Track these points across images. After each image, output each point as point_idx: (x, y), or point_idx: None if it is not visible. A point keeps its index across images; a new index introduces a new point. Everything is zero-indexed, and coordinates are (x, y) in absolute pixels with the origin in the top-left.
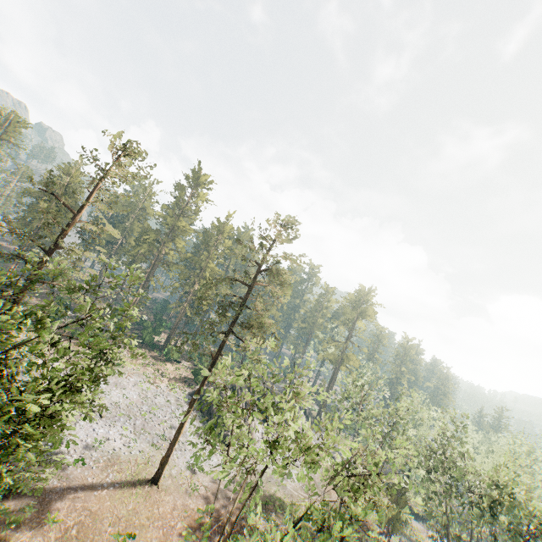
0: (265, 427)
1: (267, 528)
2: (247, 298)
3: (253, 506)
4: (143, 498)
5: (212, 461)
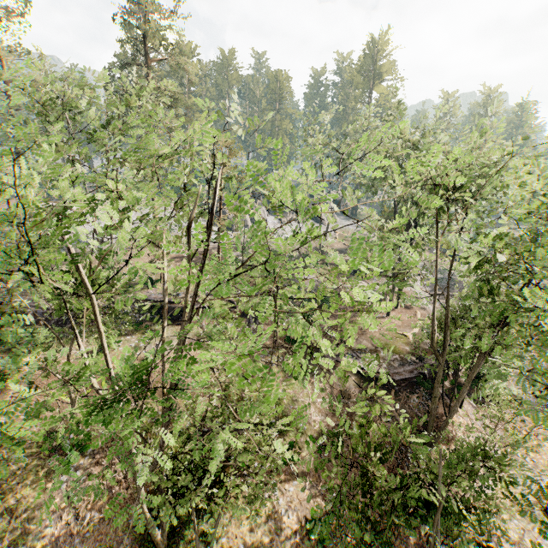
0: (18, 93)
1: (238, 255)
2: (147, 78)
3: (40, 148)
4: (146, 251)
5: (211, 237)
